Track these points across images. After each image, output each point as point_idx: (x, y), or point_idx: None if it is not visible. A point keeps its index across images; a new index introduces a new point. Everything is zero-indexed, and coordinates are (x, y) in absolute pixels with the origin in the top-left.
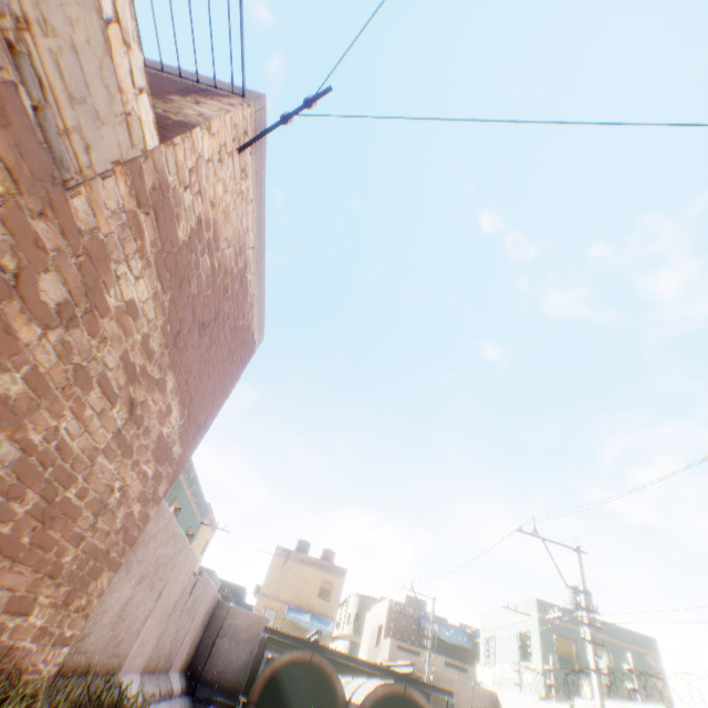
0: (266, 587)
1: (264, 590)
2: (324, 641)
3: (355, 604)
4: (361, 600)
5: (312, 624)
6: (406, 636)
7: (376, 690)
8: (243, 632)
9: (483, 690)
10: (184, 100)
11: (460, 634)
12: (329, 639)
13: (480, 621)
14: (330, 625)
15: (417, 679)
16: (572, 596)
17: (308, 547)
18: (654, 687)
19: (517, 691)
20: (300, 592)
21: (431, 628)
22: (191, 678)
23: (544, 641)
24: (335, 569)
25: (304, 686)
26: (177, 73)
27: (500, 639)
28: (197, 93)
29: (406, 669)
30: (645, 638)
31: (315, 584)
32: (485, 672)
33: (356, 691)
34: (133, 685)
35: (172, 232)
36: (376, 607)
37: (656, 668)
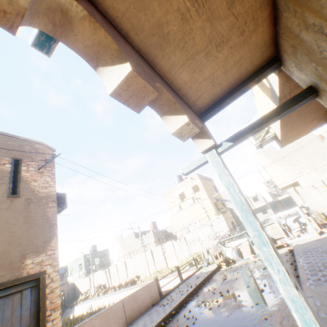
0: None
1: None
2: None
3: None
4: None
5: None
6: None
7: None
8: None
9: (71, 283)
10: None
11: (61, 270)
12: None
13: (68, 265)
14: None
15: None
16: (92, 248)
17: None
18: (107, 258)
19: (79, 279)
20: None
21: None
22: None
23: (85, 263)
24: None
25: None
26: None
27: (74, 267)
28: None
29: None
30: (107, 249)
31: None
32: (70, 278)
33: None
34: None
35: None
36: None
37: (108, 254)
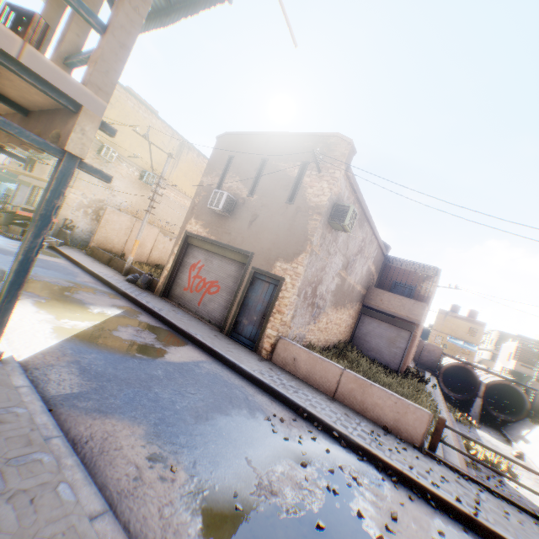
0: (434, 327)
1: (434, 328)
2: (471, 354)
3: (495, 336)
4: (499, 334)
5: (463, 346)
6: (527, 361)
7: (494, 381)
8: (432, 351)
9: None
10: (424, 284)
11: None
12: (474, 354)
13: None
14: (474, 348)
15: (516, 382)
16: None
17: (458, 308)
18: None
19: None
20: (455, 331)
21: (538, 364)
22: (414, 361)
23: None
24: (477, 323)
25: (460, 370)
26: (417, 267)
27: None
28: (425, 278)
29: (509, 378)
30: None
31: (464, 329)
32: None
33: (485, 379)
34: (410, 366)
35: (426, 312)
36: (508, 343)
37: None
